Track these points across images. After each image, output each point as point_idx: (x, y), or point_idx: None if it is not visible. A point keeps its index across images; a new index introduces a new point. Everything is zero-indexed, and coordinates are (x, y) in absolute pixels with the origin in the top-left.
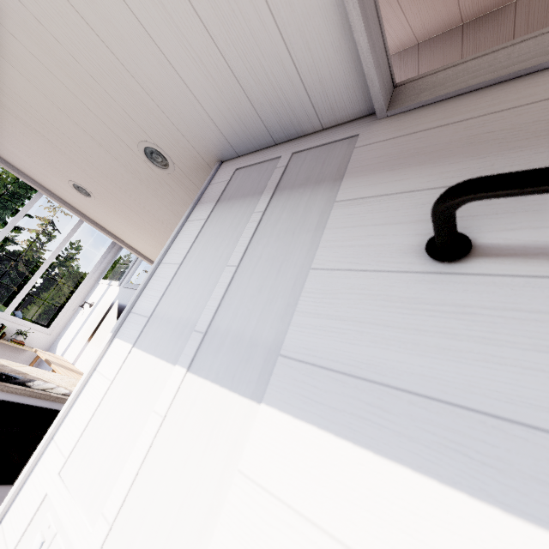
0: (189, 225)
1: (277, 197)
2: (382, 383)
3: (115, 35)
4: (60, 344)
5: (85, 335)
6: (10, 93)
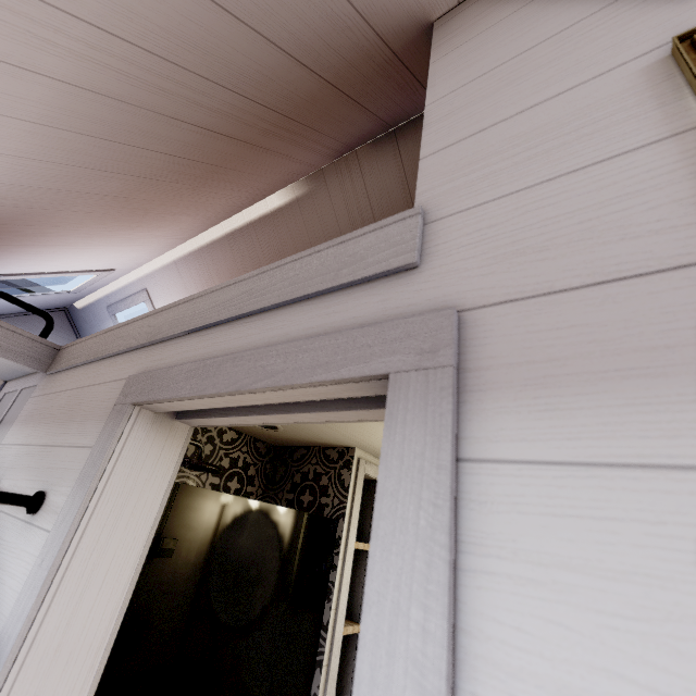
0: None
1: None
2: None
3: None
4: None
5: None
6: None
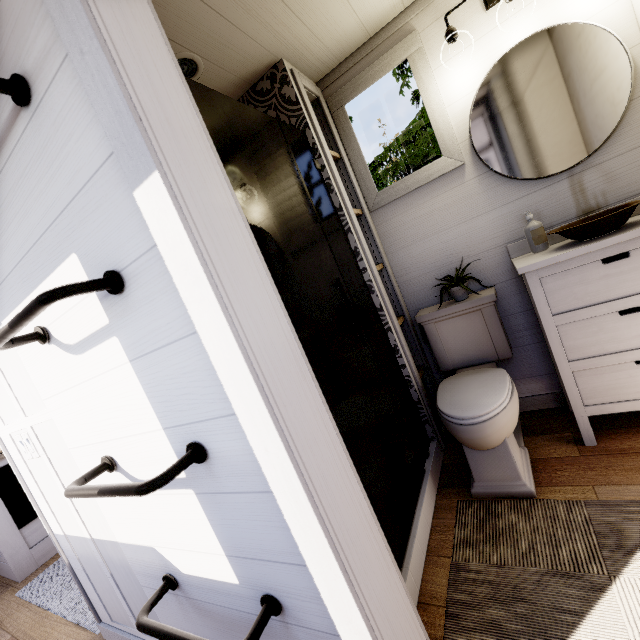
0: None
1: None
2: (6, 278)
3: None
4: None
5: None
6: None
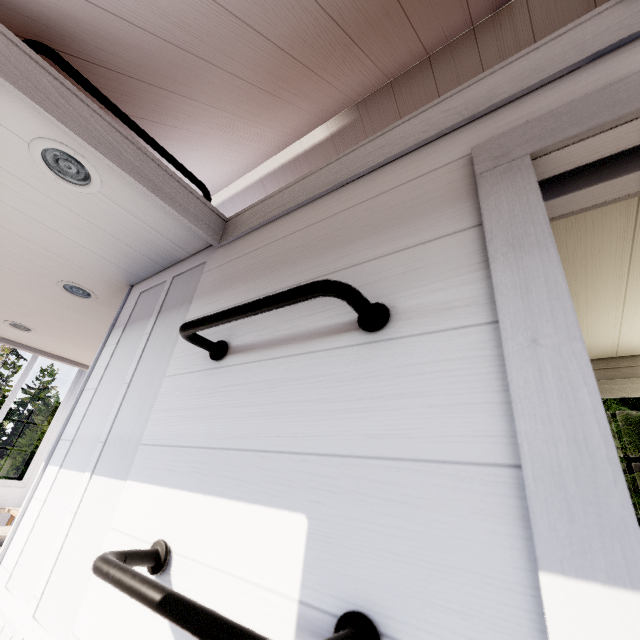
0: (105, 350)
1: (160, 319)
2: (179, 446)
3: (4, 219)
4: None
5: None
6: None
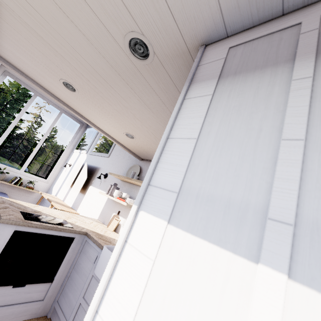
0: (189, 102)
1: None
2: None
3: None
4: (54, 188)
5: (68, 184)
6: None
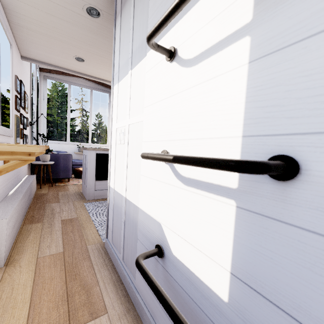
0: (116, 31)
1: None
2: None
3: None
4: None
5: None
6: (32, 21)
